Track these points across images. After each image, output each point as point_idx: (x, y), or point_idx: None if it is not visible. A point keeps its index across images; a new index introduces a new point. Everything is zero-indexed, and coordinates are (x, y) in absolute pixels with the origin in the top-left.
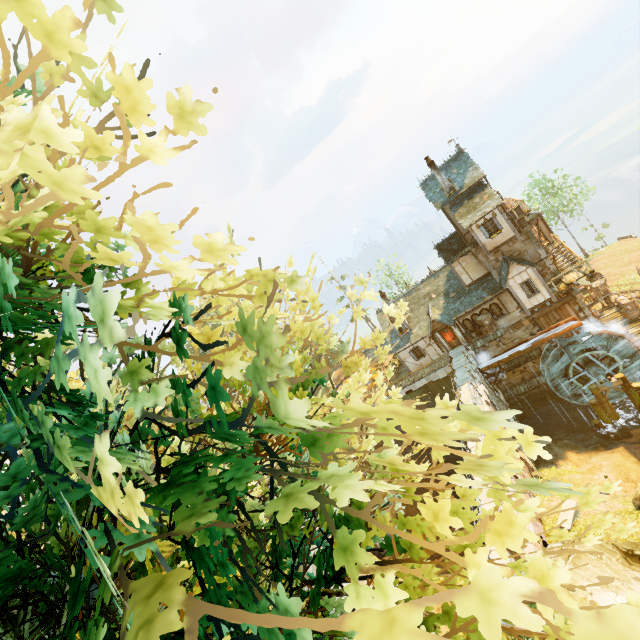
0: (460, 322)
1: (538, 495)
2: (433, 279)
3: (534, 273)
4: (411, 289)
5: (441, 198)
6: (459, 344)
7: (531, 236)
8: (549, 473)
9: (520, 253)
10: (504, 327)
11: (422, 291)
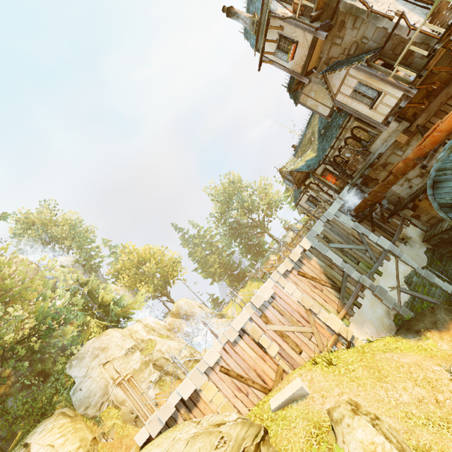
0: (331, 161)
1: (304, 365)
2: (312, 119)
3: (359, 71)
4: (301, 137)
5: (255, 39)
6: (345, 184)
7: (357, 12)
8: (383, 344)
9: (358, 45)
10: (382, 151)
11: (307, 136)
